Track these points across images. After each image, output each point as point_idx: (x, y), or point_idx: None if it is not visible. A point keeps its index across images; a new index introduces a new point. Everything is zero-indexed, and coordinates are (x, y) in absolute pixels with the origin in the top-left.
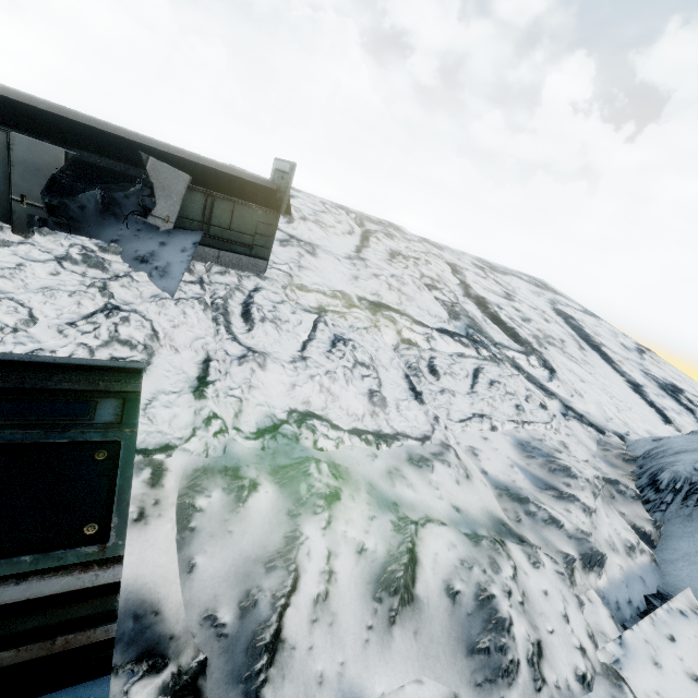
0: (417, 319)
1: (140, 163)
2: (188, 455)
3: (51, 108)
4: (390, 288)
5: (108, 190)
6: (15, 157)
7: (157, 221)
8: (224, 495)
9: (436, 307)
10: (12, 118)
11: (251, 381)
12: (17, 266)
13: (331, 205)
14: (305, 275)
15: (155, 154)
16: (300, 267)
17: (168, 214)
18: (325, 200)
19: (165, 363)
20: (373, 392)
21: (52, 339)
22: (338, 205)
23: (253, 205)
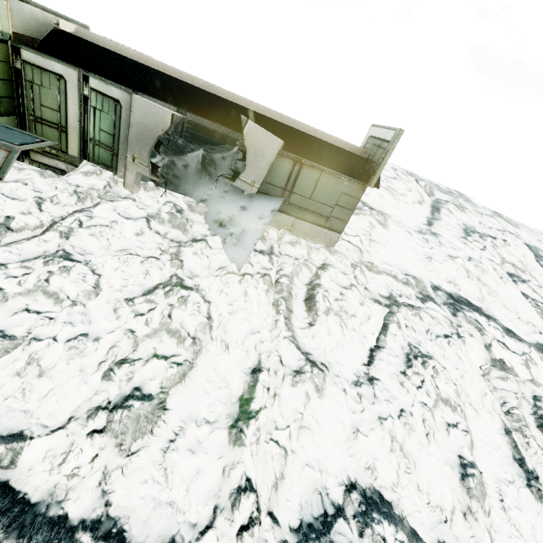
0: (504, 324)
1: (239, 126)
2: None
3: (176, 74)
4: (469, 275)
5: (211, 150)
6: (133, 118)
7: (243, 185)
8: None
9: (526, 307)
10: (142, 83)
11: (303, 416)
12: (110, 223)
13: (401, 171)
14: (376, 250)
15: (255, 118)
16: (370, 241)
17: (254, 178)
18: (395, 166)
19: (209, 367)
20: (466, 464)
21: (104, 319)
22: (408, 172)
23: (340, 175)
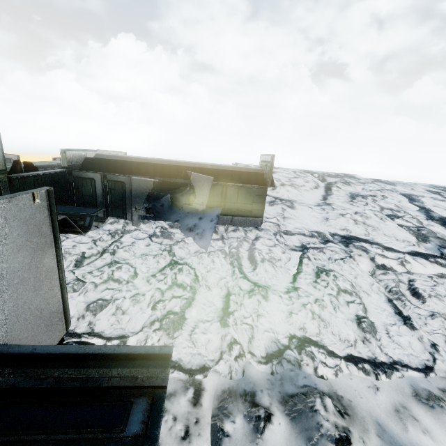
0: (386, 245)
1: (187, 176)
2: (217, 376)
3: (149, 160)
4: (356, 223)
5: (174, 193)
6: (133, 188)
7: (197, 206)
8: (244, 423)
9: (402, 232)
10: (133, 170)
11: (258, 310)
12: (132, 243)
13: (299, 172)
14: (288, 223)
15: (195, 170)
16: (284, 218)
17: (202, 201)
18: (295, 169)
19: (202, 298)
20: (360, 317)
21: (144, 286)
22: (304, 171)
23: (250, 186)
